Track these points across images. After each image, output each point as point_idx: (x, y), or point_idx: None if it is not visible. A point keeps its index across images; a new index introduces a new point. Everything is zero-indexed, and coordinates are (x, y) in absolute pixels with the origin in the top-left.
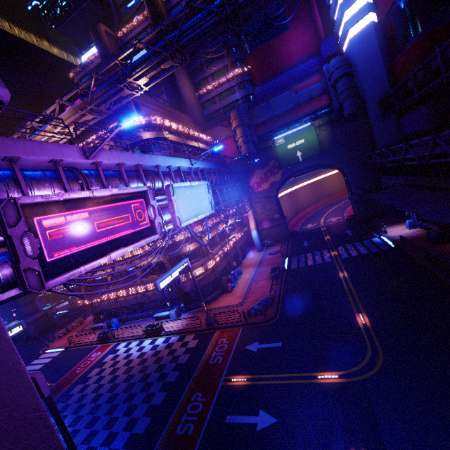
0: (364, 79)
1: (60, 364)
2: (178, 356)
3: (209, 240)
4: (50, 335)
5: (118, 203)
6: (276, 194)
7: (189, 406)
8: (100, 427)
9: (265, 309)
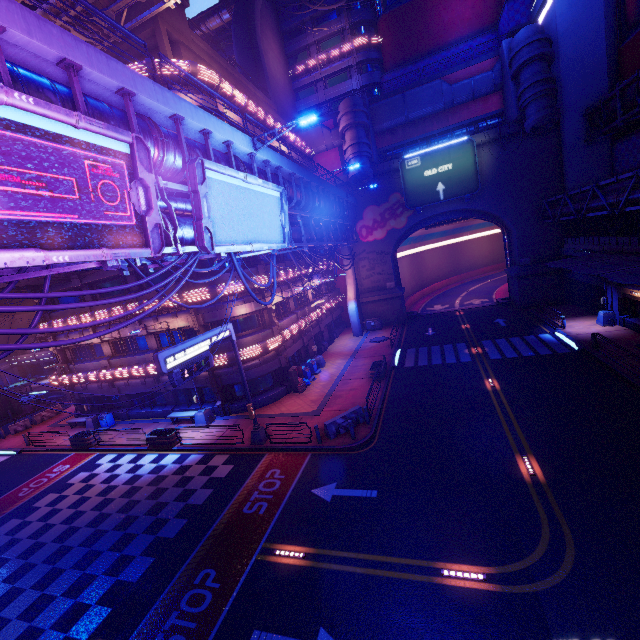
0: (568, 70)
1: (0, 477)
2: (192, 490)
3: (278, 305)
4: (6, 426)
5: (35, 138)
6: (395, 250)
7: (187, 594)
8: (15, 614)
9: (355, 426)
